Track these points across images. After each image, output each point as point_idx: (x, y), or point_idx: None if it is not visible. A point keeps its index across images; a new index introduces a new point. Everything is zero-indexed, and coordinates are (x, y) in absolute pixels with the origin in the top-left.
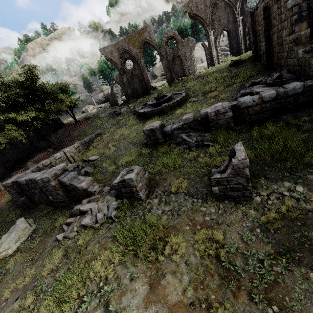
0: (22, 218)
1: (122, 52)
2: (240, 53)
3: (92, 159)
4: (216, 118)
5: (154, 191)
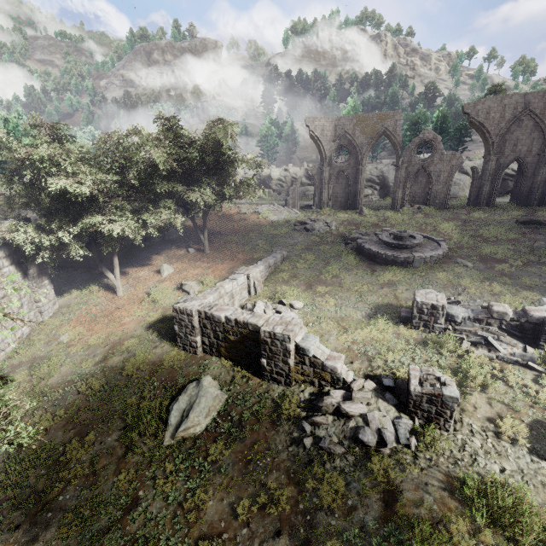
0: (210, 378)
1: (339, 134)
2: (529, 203)
3: (298, 306)
4: None
5: (462, 421)
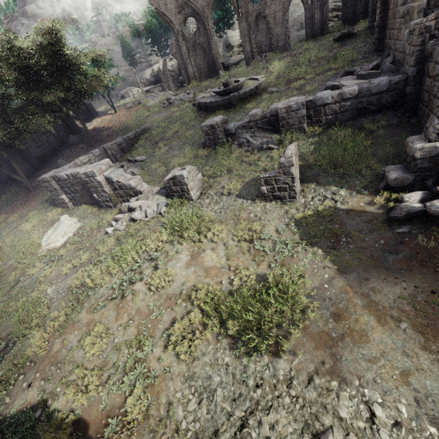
0: (66, 215)
1: (181, 3)
2: (356, 19)
3: (139, 159)
4: (286, 116)
5: (206, 193)
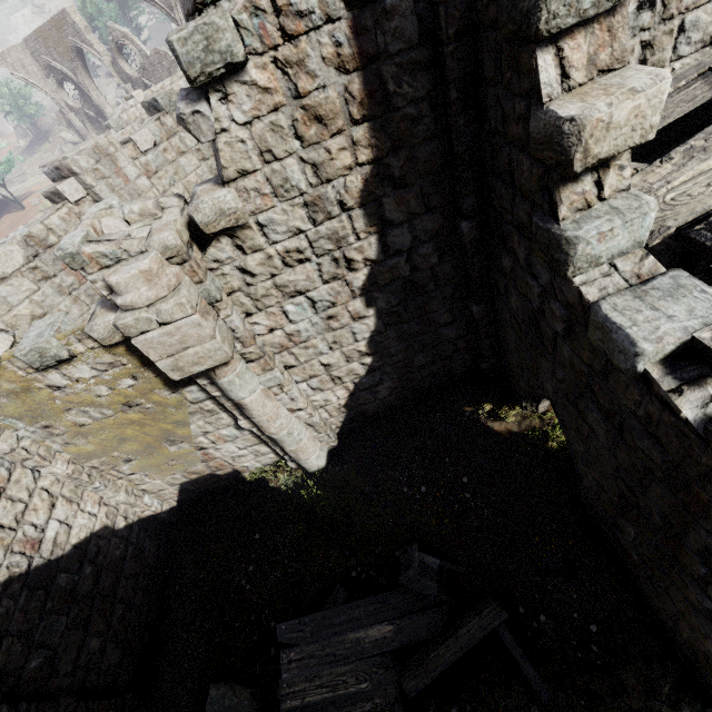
0: None
1: (43, 65)
2: None
3: None
4: None
5: None
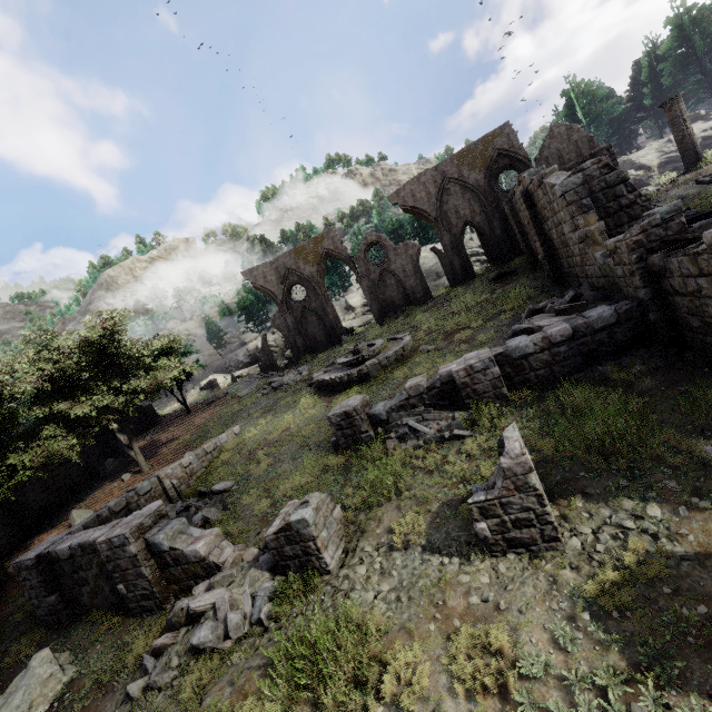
0: (46, 651)
1: (284, 274)
2: (506, 258)
3: (220, 488)
4: (470, 381)
5: (357, 548)
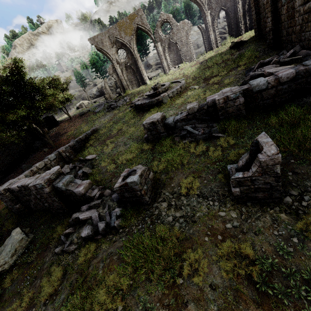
0: (18, 229)
1: (113, 41)
2: (240, 34)
3: (90, 158)
4: (225, 106)
5: (161, 193)
